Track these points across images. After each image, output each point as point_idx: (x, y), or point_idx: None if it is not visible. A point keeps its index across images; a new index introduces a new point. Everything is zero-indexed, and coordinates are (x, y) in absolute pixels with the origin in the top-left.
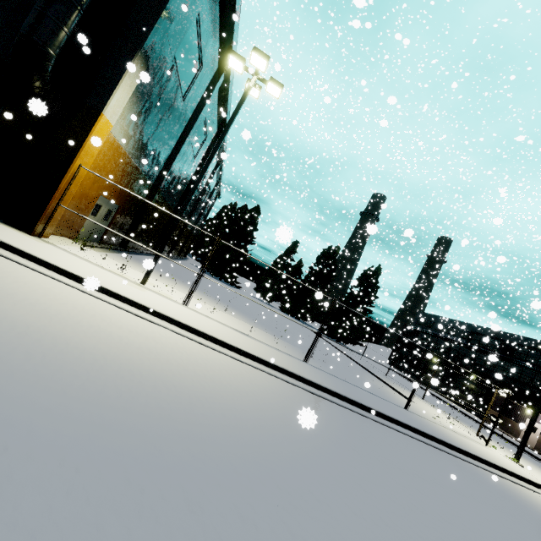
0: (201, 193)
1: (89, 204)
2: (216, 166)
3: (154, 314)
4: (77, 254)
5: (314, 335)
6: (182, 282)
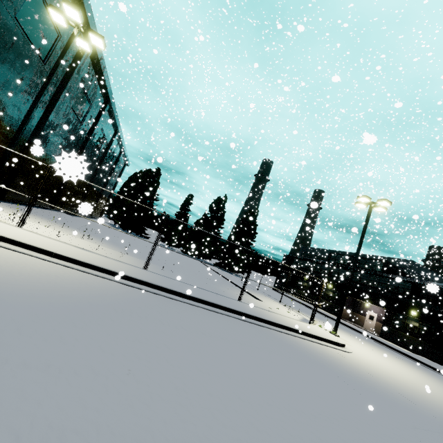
0: (102, 158)
1: None
2: (114, 134)
3: None
4: None
5: (203, 266)
6: (58, 223)
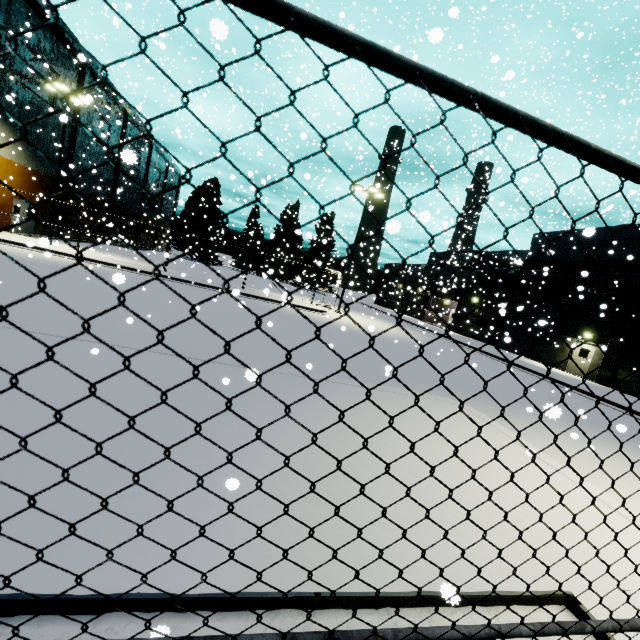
0: (145, 179)
1: (7, 206)
2: (151, 147)
3: (43, 250)
4: (4, 234)
5: (265, 282)
6: (108, 252)
